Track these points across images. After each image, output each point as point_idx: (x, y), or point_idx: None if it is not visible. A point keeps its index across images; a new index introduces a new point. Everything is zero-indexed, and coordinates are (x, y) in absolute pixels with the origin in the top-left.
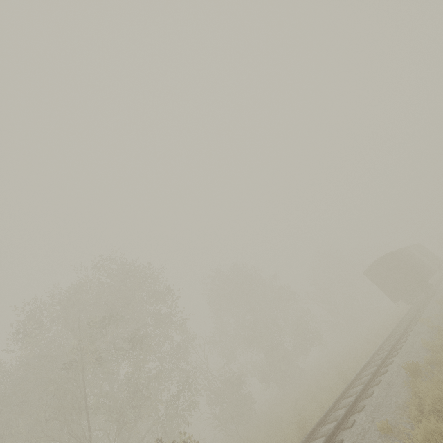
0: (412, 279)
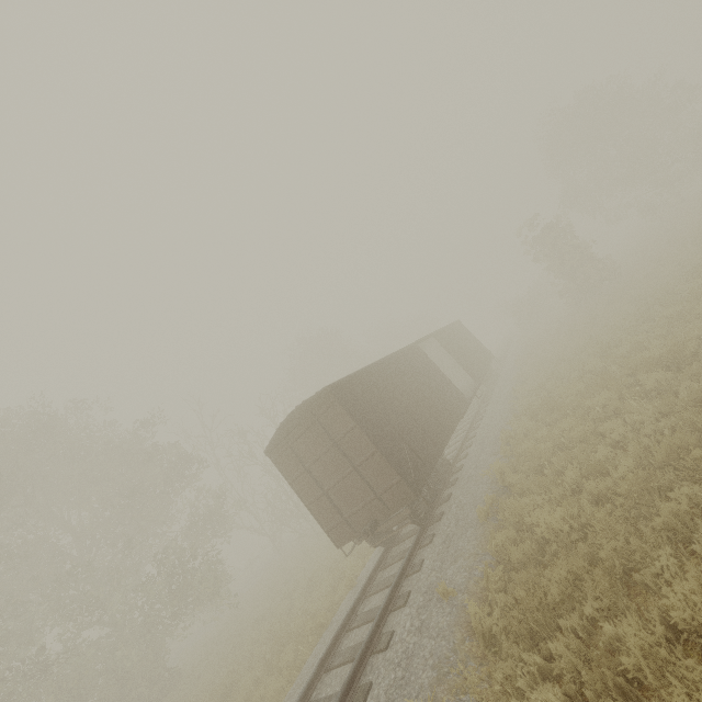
0: (384, 482)
